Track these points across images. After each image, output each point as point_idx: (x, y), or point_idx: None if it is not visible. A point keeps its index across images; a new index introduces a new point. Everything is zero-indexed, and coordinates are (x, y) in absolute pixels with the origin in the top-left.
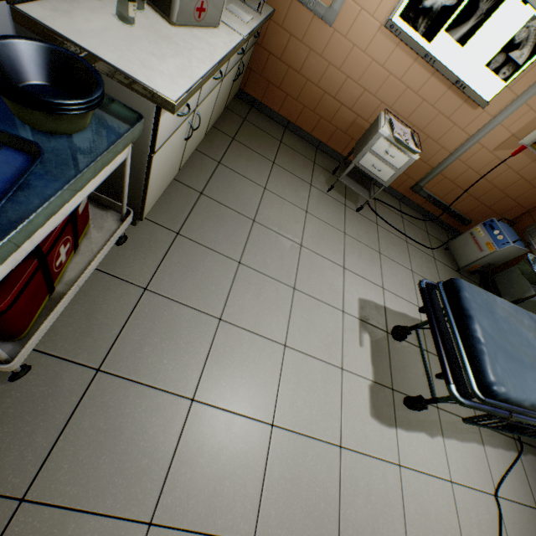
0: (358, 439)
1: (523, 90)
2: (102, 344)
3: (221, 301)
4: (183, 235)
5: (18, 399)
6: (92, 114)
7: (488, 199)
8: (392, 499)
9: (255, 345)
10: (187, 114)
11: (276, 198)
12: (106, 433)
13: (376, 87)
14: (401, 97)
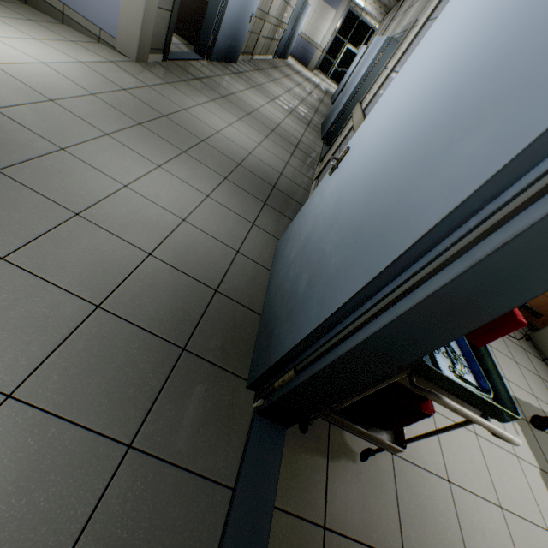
0: None
1: None
2: None
3: None
4: None
5: (366, 476)
6: None
7: None
8: None
9: (459, 432)
10: None
11: None
12: (419, 507)
13: None
14: None
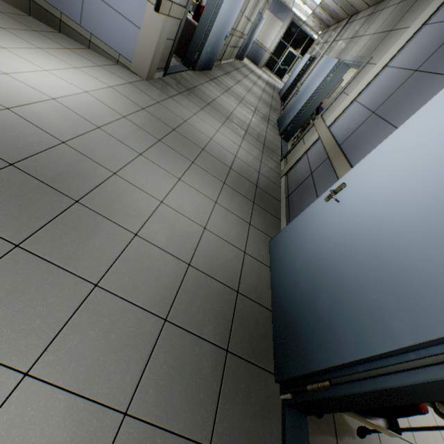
0: None
1: None
2: None
3: None
4: None
5: None
6: None
7: None
8: None
9: None
10: None
11: None
12: None
13: None
14: None
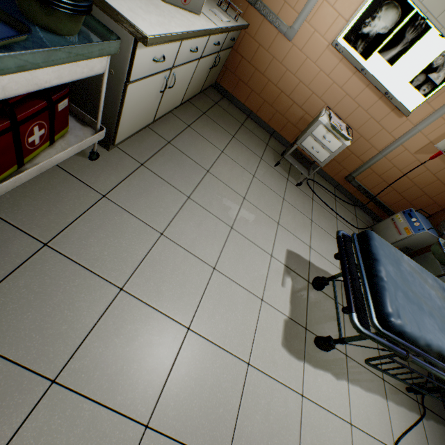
0: (266, 361)
1: (440, 106)
2: (55, 226)
3: (166, 221)
4: (146, 167)
5: None
6: (80, 23)
7: (409, 195)
8: (290, 424)
9: (188, 261)
10: (161, 61)
11: (230, 160)
12: (37, 295)
13: (322, 91)
14: (341, 101)
